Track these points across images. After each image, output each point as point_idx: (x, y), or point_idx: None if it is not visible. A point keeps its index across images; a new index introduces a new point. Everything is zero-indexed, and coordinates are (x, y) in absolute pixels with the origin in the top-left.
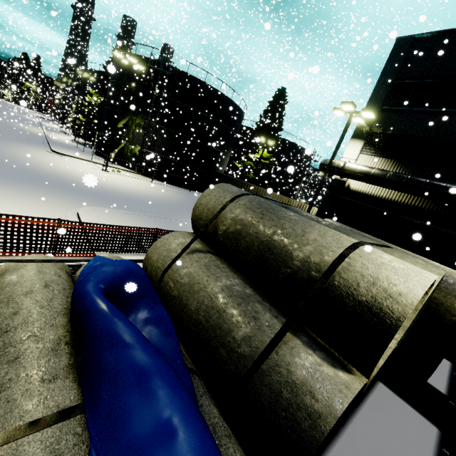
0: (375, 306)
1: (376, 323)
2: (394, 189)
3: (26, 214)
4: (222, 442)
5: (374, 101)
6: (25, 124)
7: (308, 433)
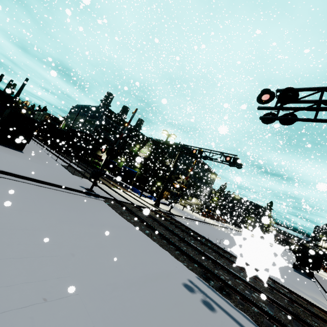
0: None
1: None
2: None
3: None
4: None
5: (325, 233)
6: None
7: None
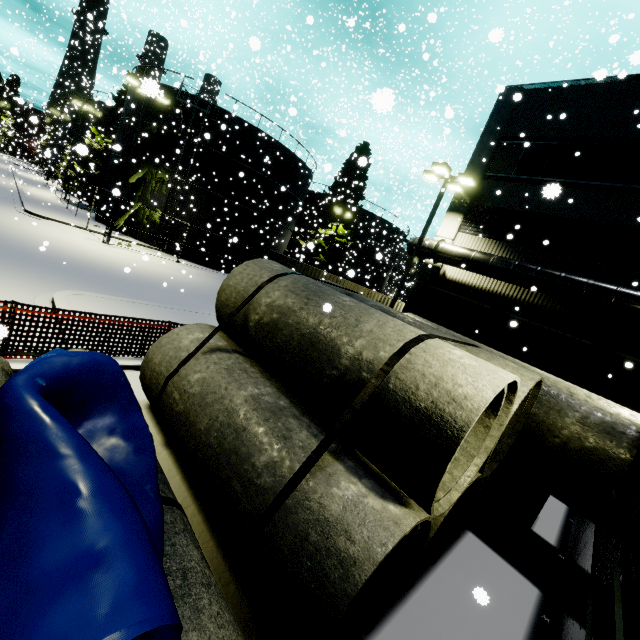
0: (436, 413)
1: (435, 436)
2: (499, 278)
3: None
4: (193, 591)
5: (475, 165)
6: None
7: (338, 587)
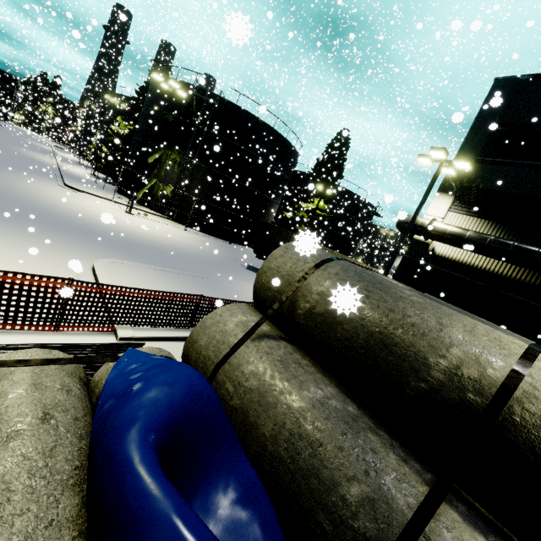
0: None
1: None
2: (496, 257)
3: (24, 266)
4: None
5: (467, 150)
6: (35, 152)
7: None
